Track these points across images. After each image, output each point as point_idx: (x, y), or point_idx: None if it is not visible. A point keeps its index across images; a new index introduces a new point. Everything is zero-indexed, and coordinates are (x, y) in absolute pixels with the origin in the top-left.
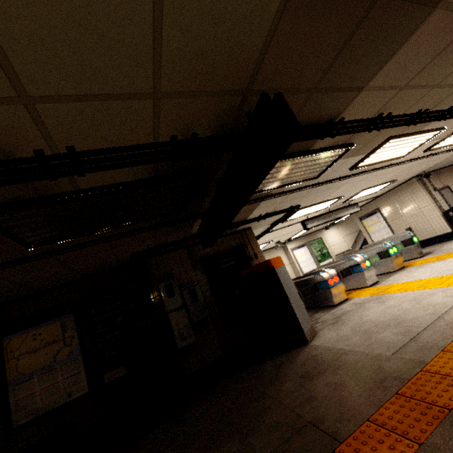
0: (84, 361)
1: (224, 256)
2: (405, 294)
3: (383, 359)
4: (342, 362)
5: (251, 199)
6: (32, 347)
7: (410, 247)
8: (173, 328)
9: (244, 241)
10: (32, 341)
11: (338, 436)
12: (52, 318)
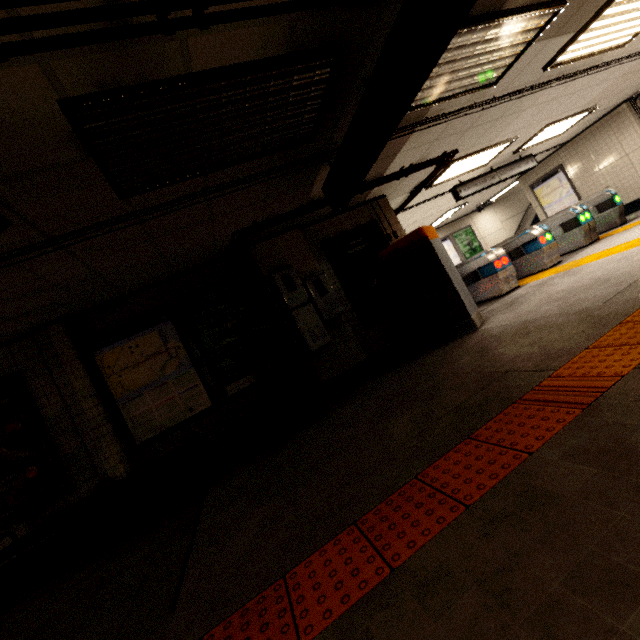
0: (198, 373)
1: (352, 237)
2: (607, 259)
3: (592, 310)
4: (533, 327)
5: (398, 128)
6: (131, 361)
7: (608, 212)
8: (301, 328)
9: (377, 215)
10: (129, 355)
11: (551, 368)
12: (146, 328)
